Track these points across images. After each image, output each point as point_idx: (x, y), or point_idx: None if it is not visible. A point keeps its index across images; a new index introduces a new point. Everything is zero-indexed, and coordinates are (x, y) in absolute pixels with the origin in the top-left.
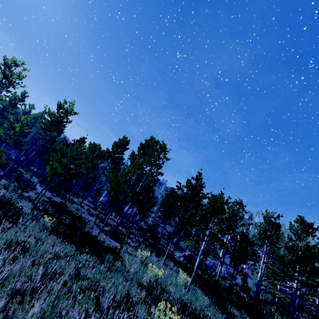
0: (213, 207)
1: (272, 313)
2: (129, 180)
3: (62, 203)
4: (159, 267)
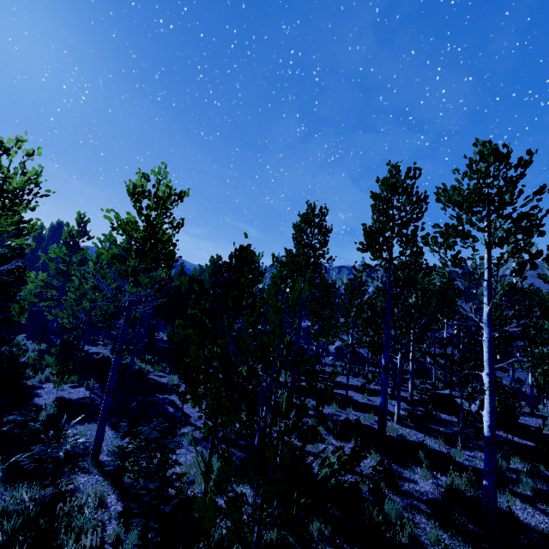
0: None
1: None
2: None
3: None
4: None
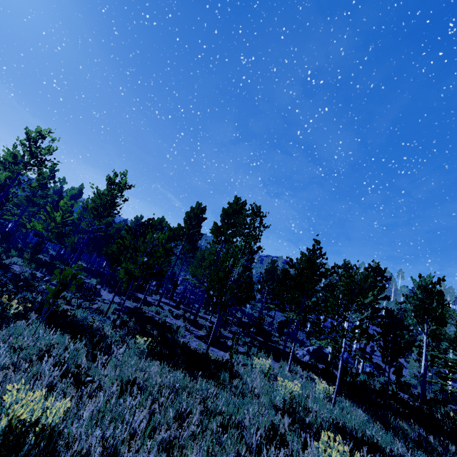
0: (350, 291)
1: (453, 419)
2: (229, 271)
3: (137, 307)
4: (287, 378)
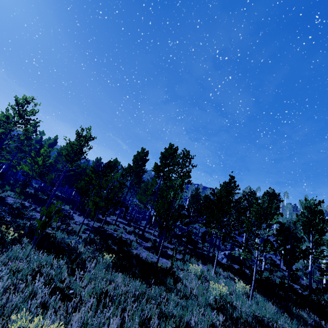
0: (260, 215)
1: None
2: (171, 202)
3: (100, 227)
4: (214, 279)
